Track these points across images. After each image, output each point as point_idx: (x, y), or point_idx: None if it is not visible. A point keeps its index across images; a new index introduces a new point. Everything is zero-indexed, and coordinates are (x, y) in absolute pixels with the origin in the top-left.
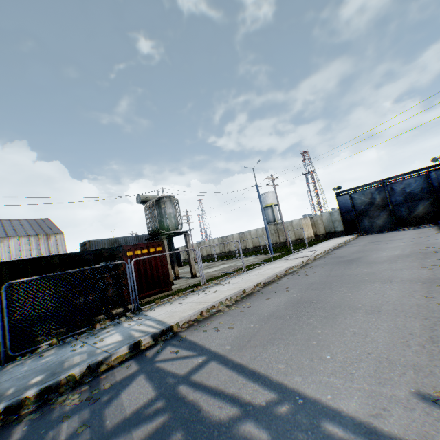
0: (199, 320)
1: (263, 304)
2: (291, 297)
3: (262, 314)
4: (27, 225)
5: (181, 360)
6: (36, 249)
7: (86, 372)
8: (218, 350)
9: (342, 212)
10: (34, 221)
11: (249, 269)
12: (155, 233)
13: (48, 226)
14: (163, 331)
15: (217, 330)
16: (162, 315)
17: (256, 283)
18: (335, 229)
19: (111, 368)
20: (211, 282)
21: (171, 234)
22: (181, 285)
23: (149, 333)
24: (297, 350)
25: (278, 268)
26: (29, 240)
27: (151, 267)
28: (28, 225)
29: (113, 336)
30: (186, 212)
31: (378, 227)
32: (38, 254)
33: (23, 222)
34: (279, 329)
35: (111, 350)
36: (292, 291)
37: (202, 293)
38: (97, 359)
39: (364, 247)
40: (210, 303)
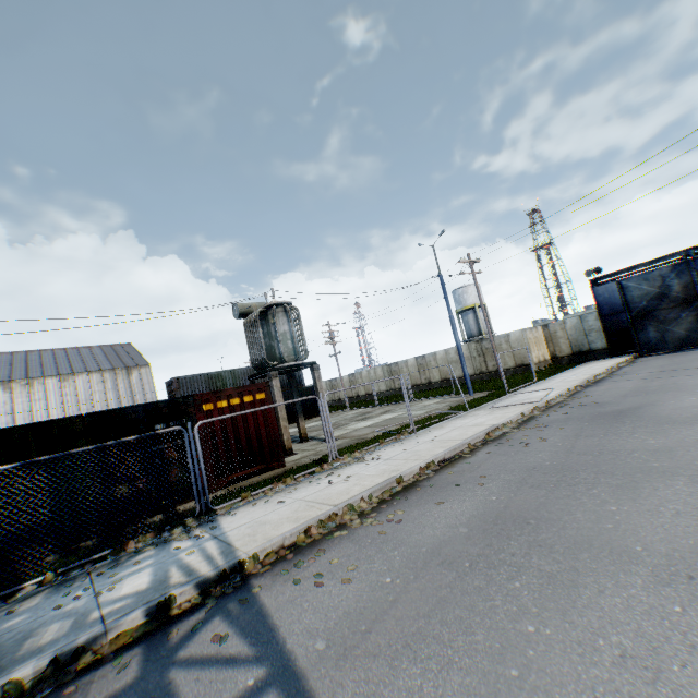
0: (299, 545)
1: (426, 518)
2: (485, 503)
3: (418, 547)
4: (100, 354)
5: (218, 670)
6: (113, 390)
7: (47, 673)
8: (296, 653)
9: (602, 314)
10: (110, 347)
11: (425, 425)
12: (261, 367)
13: (129, 355)
14: (224, 573)
15: (319, 582)
16: (241, 528)
17: (426, 462)
18: (591, 346)
19: (97, 664)
20: (348, 455)
21: (287, 369)
22: (303, 456)
23: (195, 577)
24: (465, 693)
25: (473, 427)
26: (103, 377)
27: (247, 428)
28: (101, 355)
29: (139, 575)
30: (328, 325)
31: (676, 340)
32: (116, 398)
33: (94, 350)
34: (440, 603)
35: (113, 617)
36: (490, 487)
37: (327, 478)
38: (75, 643)
39: (648, 382)
40: (329, 507)
